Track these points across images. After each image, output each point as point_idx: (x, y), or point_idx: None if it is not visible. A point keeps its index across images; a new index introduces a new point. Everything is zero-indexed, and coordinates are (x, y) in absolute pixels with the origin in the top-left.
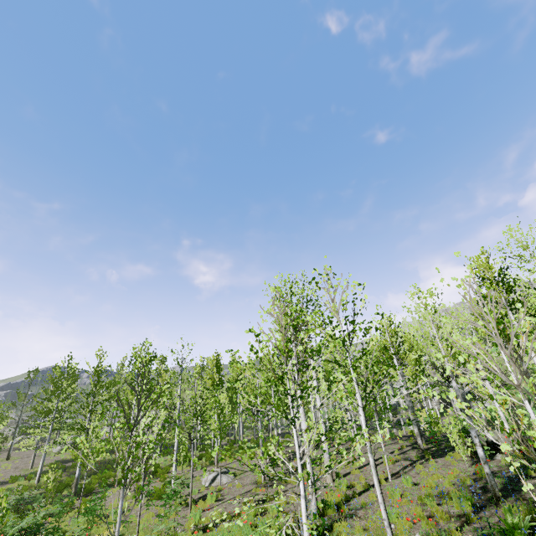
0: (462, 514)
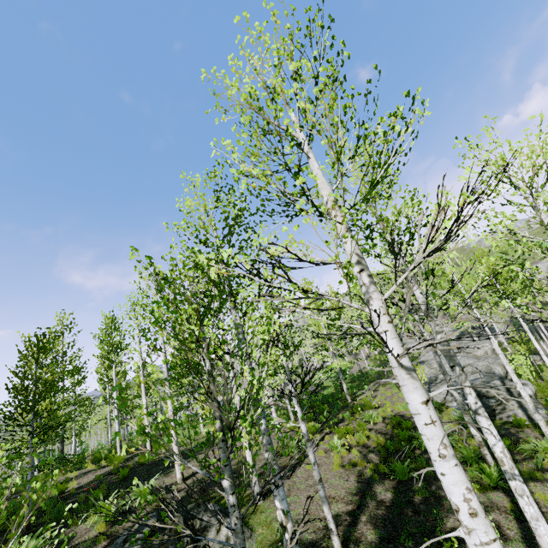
0: None
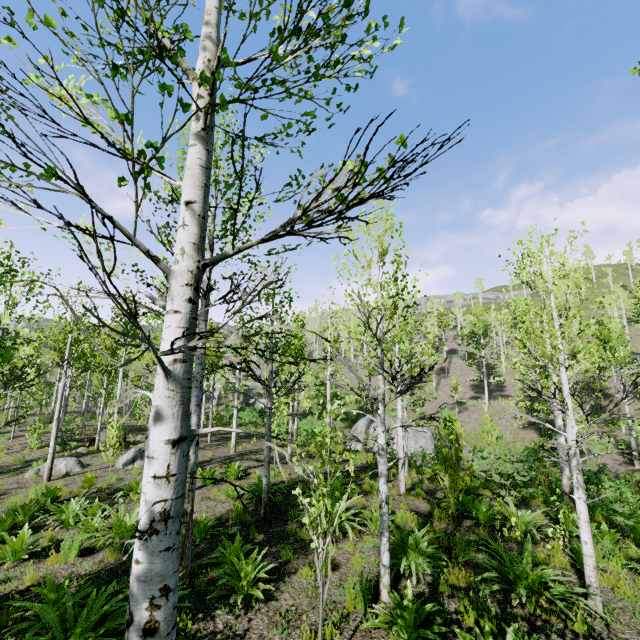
0: None
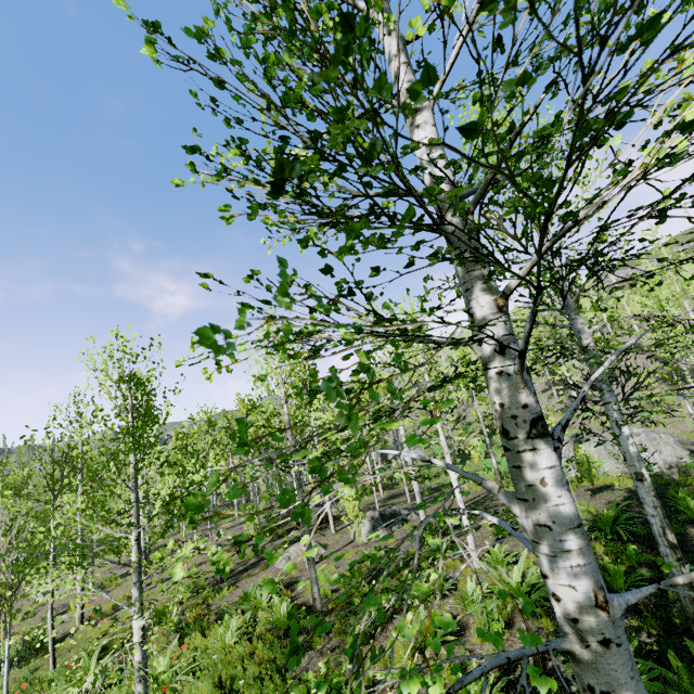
0: (180, 601)
